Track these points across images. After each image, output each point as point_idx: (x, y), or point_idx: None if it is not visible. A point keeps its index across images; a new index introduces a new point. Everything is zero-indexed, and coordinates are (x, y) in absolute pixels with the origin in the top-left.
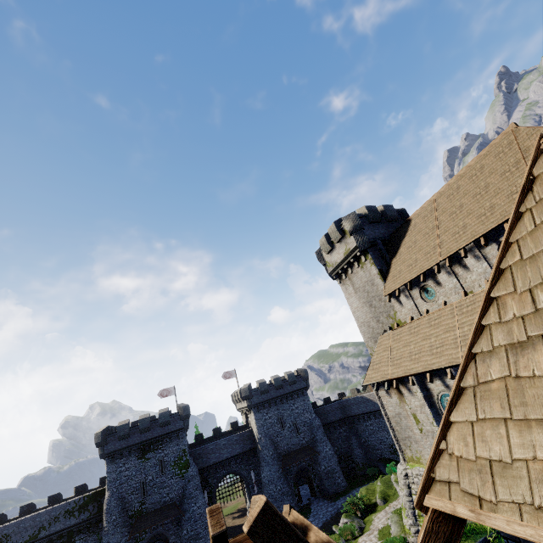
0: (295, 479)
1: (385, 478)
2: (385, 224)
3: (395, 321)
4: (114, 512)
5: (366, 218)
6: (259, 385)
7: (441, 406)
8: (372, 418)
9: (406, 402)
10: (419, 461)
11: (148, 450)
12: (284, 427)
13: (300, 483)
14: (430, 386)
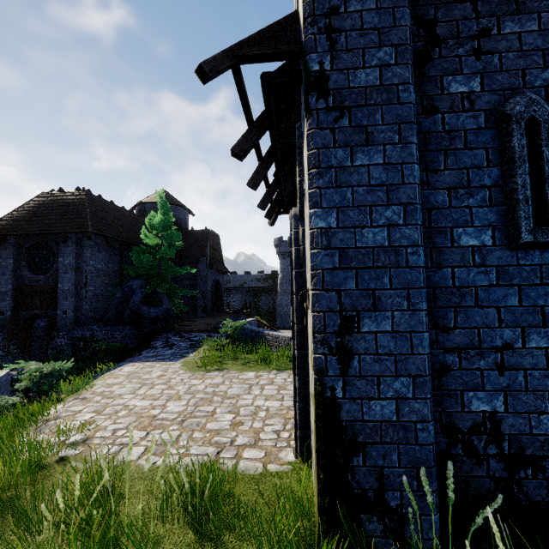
0: None
1: None
2: None
3: None
4: (284, 285)
5: None
6: None
7: None
8: None
9: None
10: None
11: None
12: None
13: None
14: None
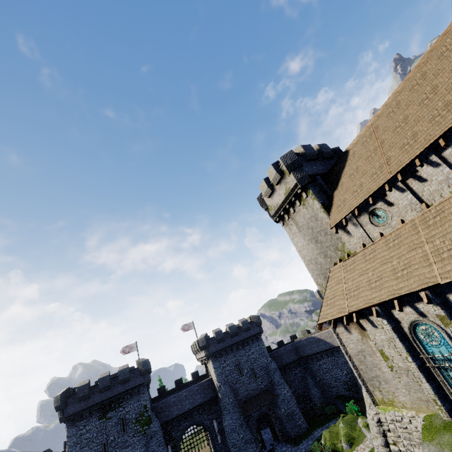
0: (257, 425)
1: (347, 418)
2: (322, 161)
3: (344, 253)
4: None
5: (303, 157)
6: (215, 334)
7: (415, 338)
8: (324, 357)
9: (370, 337)
10: (392, 403)
11: (108, 409)
12: (242, 373)
13: (262, 427)
14: (398, 316)
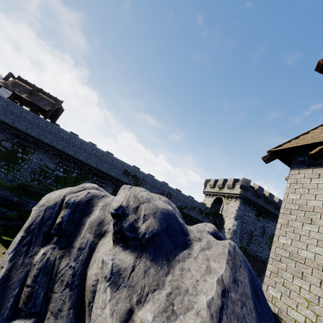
0: None
1: None
2: None
3: None
4: (237, 237)
5: None
6: None
7: None
8: None
9: None
10: None
11: (262, 214)
12: None
13: None
14: None
